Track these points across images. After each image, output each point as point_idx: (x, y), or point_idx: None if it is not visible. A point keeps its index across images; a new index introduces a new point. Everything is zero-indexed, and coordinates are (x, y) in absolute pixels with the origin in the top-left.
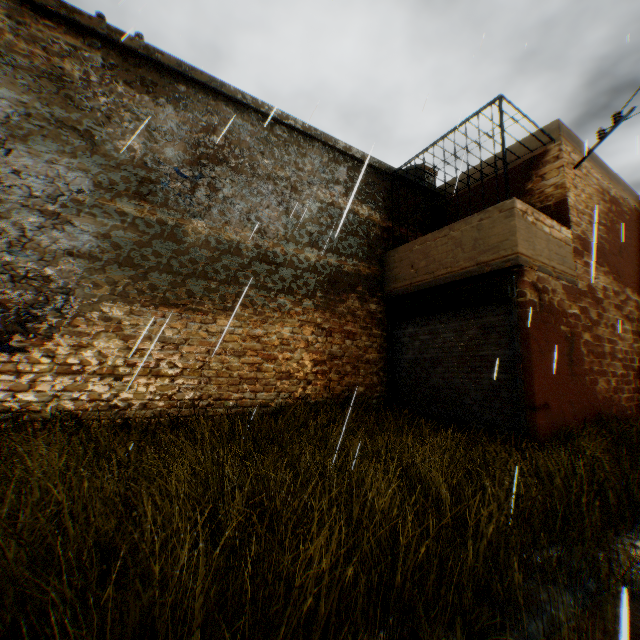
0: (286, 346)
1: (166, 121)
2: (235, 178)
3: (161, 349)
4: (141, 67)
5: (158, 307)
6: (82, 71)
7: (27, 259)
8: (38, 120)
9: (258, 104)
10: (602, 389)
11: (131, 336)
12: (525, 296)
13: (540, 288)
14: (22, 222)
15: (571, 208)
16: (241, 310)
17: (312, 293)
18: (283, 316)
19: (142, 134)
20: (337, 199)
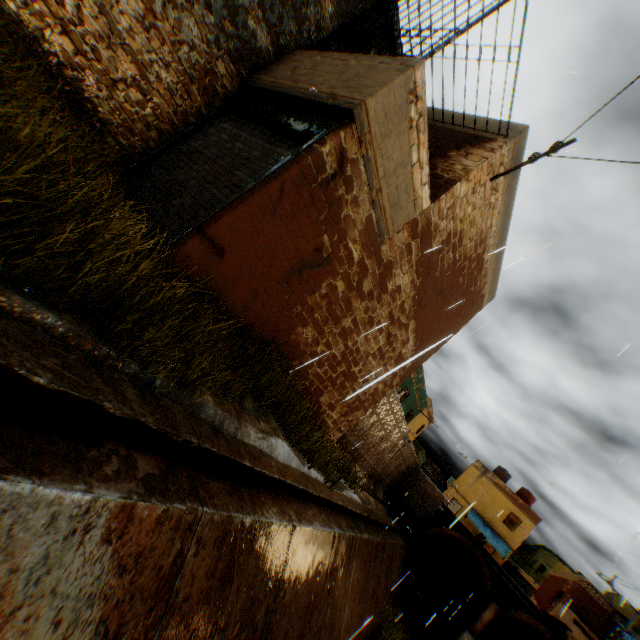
0: None
1: None
2: None
3: None
4: None
5: None
6: None
7: None
8: None
9: None
10: (305, 339)
11: None
12: (323, 146)
13: (347, 174)
14: None
15: (452, 196)
16: None
17: None
18: None
19: None
20: None
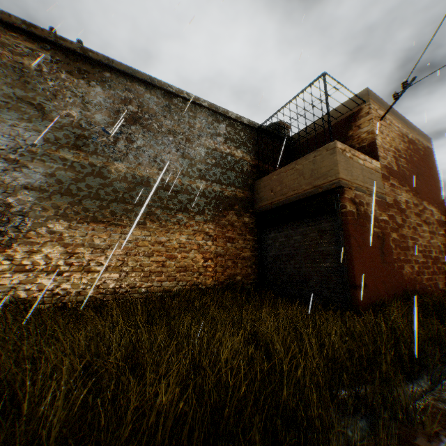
0: (183, 248)
1: (96, 96)
2: (145, 133)
3: (91, 252)
4: (78, 61)
5: (89, 223)
6: (37, 65)
7: None
8: (5, 98)
9: (161, 84)
10: (408, 272)
11: (70, 244)
12: (346, 208)
13: (357, 202)
14: None
15: (379, 147)
16: (150, 224)
17: (202, 211)
18: (181, 227)
19: (79, 105)
20: (219, 146)
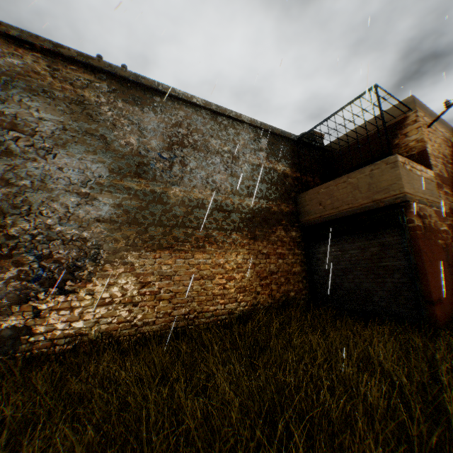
0: (240, 269)
1: (150, 122)
2: (196, 155)
3: (160, 280)
4: (131, 88)
5: (156, 251)
6: (95, 96)
7: (71, 227)
8: (71, 132)
9: (206, 103)
10: None
11: (140, 273)
12: (413, 222)
13: (421, 215)
14: (66, 202)
15: (430, 155)
16: (209, 246)
17: (253, 229)
18: (236, 247)
19: (136, 133)
20: (262, 161)
